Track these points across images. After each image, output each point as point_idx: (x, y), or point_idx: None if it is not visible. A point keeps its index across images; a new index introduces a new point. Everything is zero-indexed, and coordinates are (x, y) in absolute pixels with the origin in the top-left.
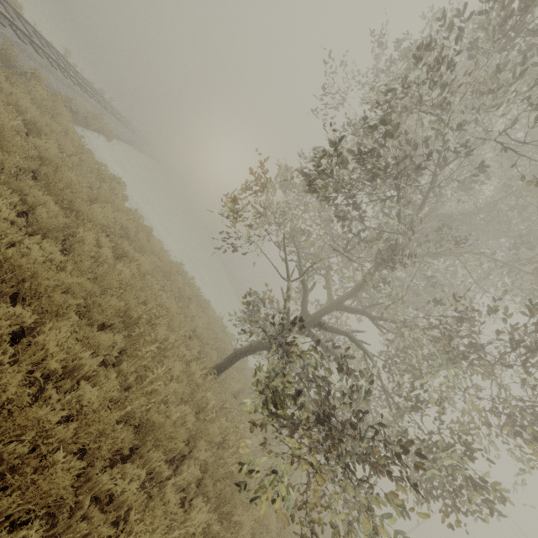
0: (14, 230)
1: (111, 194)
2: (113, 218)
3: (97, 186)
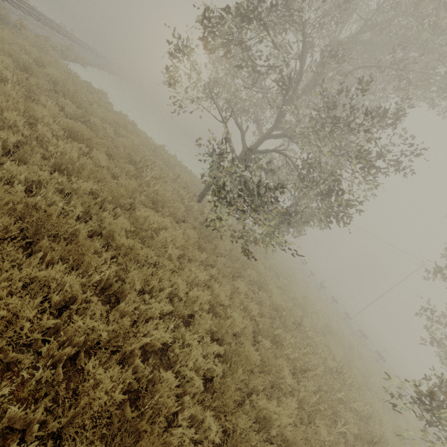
0: (62, 115)
1: (100, 98)
2: (107, 116)
3: (90, 97)
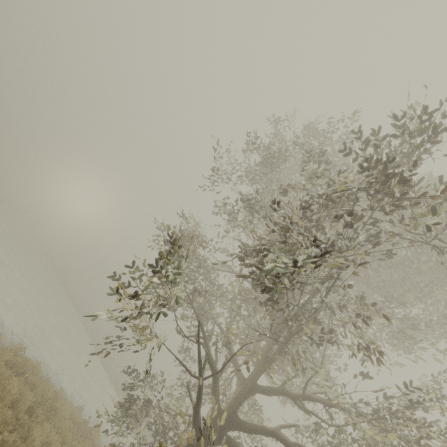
0: None
1: None
2: None
3: None
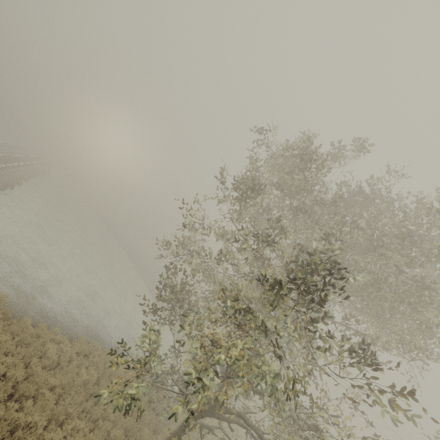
0: None
1: None
2: None
3: None
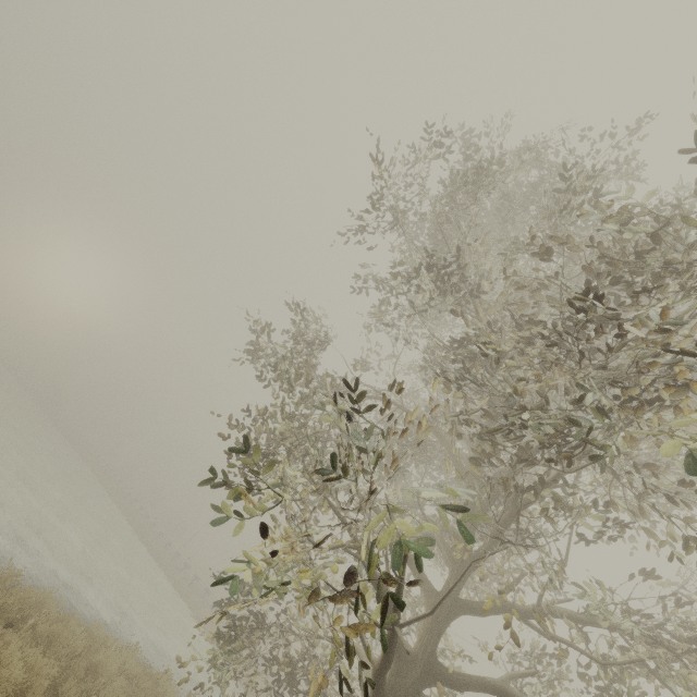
0: None
1: None
2: None
3: None
